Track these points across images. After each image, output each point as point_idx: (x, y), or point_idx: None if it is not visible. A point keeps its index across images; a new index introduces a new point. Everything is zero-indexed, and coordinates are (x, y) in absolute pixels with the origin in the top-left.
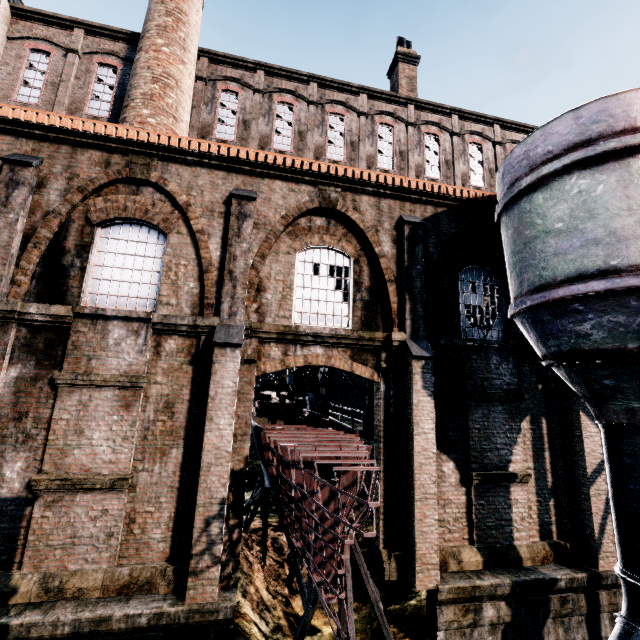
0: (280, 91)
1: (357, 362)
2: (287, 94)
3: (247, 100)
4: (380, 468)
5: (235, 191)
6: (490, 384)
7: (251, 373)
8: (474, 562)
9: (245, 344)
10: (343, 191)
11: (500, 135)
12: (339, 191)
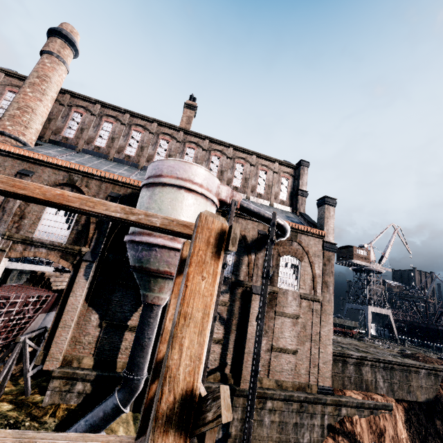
0: (107, 116)
1: (63, 259)
2: (111, 117)
3: (87, 118)
4: (56, 311)
5: (21, 171)
6: (132, 280)
7: (2, 256)
8: (88, 364)
9: (2, 242)
10: (83, 177)
11: (233, 153)
12: (80, 177)
